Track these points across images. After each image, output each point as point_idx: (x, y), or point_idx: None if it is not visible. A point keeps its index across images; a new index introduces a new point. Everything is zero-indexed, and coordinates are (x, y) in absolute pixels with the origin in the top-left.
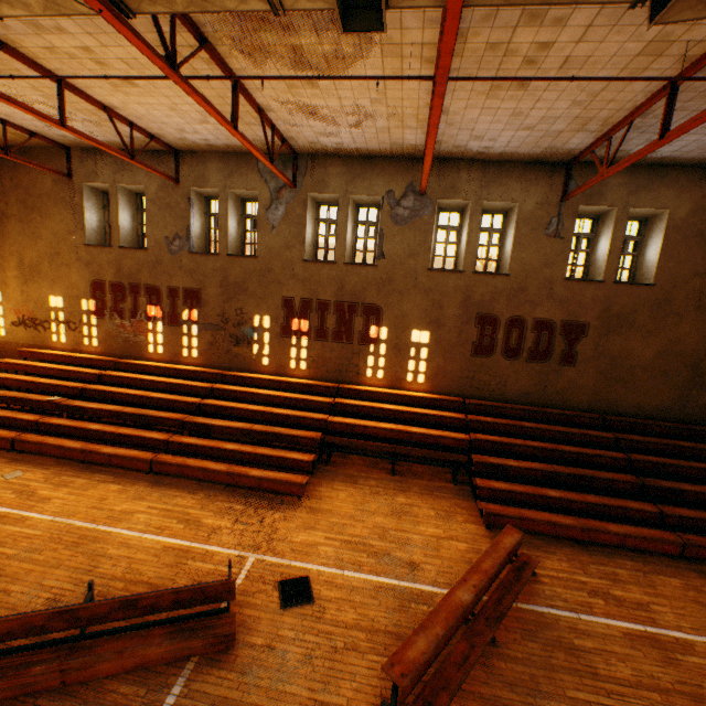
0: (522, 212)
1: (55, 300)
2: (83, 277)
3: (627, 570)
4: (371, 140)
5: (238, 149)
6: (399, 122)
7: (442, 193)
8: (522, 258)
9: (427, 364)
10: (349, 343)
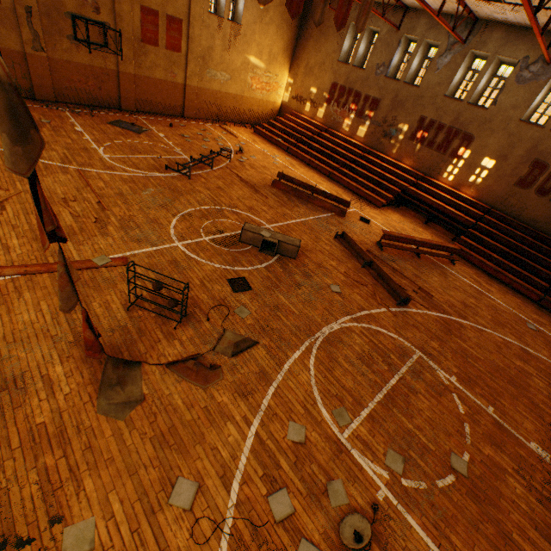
0: None
1: (313, 89)
2: (329, 79)
3: (499, 288)
4: (526, 20)
5: (442, 12)
6: (544, 14)
7: None
8: None
9: (481, 181)
10: (442, 154)
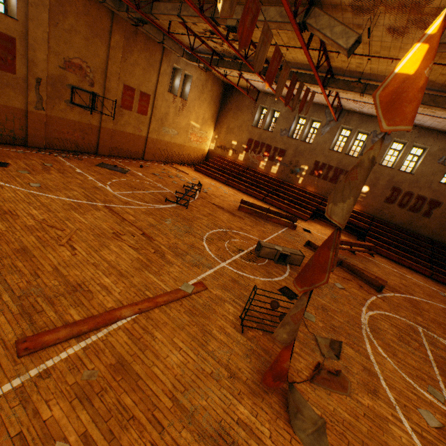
0: (430, 151)
1: (234, 142)
2: (246, 136)
3: (406, 270)
4: (374, 112)
5: (321, 104)
6: None
7: (397, 136)
8: (422, 169)
9: (363, 200)
10: (334, 184)
